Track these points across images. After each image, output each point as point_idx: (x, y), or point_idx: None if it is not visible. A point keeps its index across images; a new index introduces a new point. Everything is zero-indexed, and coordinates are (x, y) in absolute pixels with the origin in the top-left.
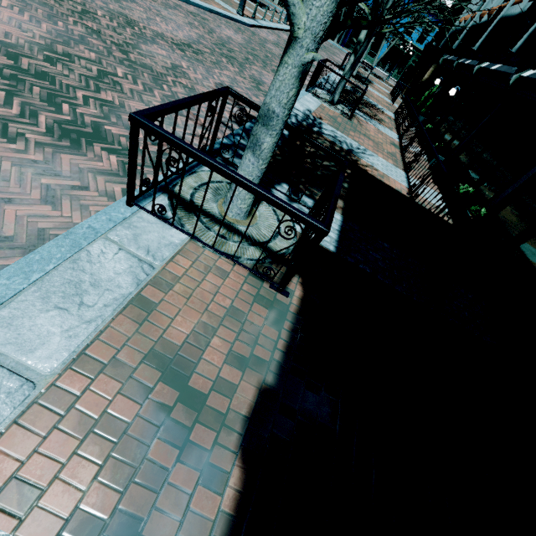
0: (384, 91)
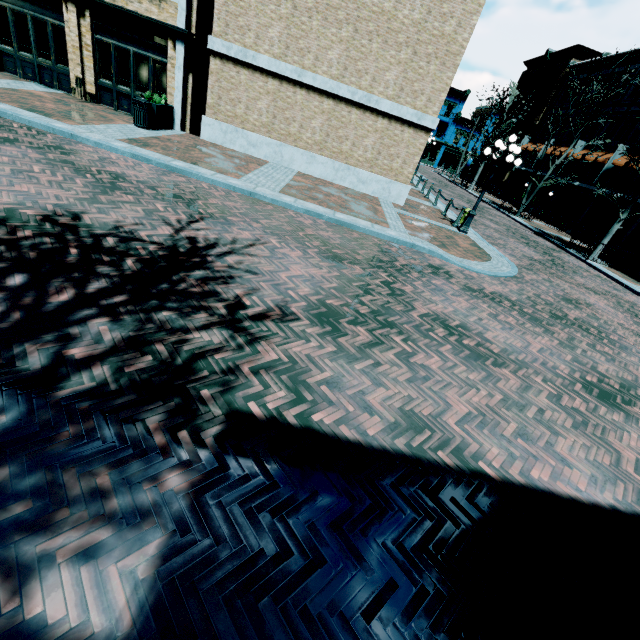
0: None
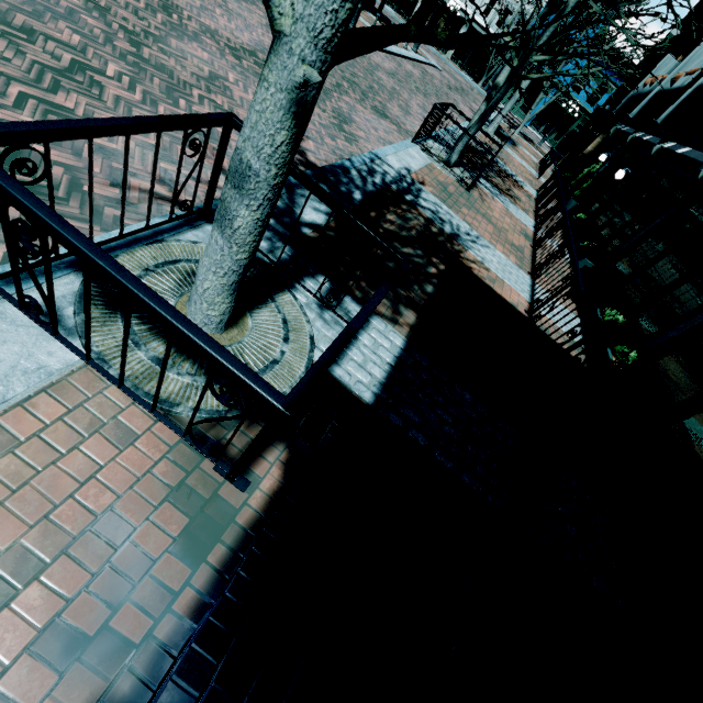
0: (532, 159)
